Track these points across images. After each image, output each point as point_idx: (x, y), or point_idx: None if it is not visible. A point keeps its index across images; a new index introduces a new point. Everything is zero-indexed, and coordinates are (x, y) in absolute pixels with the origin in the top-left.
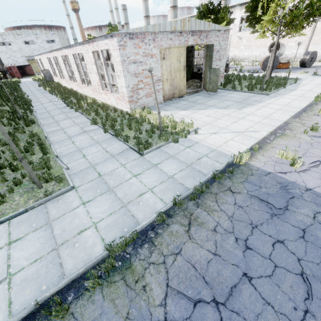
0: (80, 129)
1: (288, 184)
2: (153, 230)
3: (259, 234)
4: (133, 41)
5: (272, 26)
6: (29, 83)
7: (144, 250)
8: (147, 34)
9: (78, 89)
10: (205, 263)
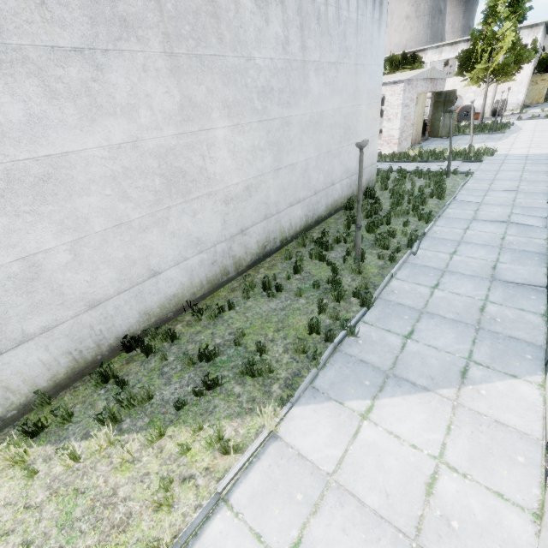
0: (382, 165)
1: None
2: None
3: None
4: (408, 87)
5: (483, 74)
6: None
7: None
8: (414, 81)
9: None
10: None
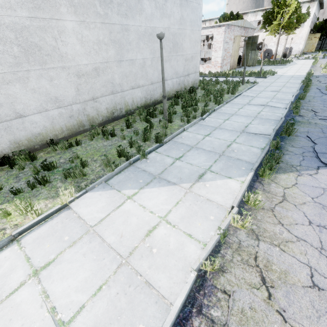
0: (208, 78)
1: None
2: None
3: None
4: (228, 30)
5: (277, 28)
6: None
7: None
8: (232, 26)
9: None
10: None
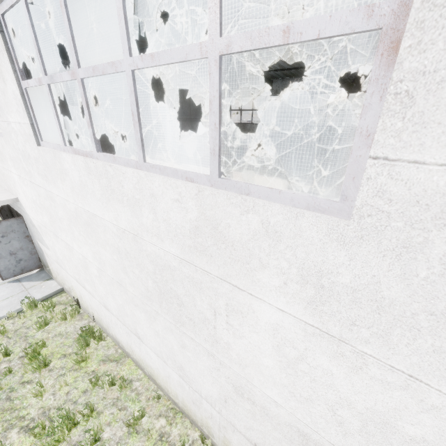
0: None
1: None
2: None
3: None
4: None
5: None
6: None
7: None
8: None
9: None
10: None
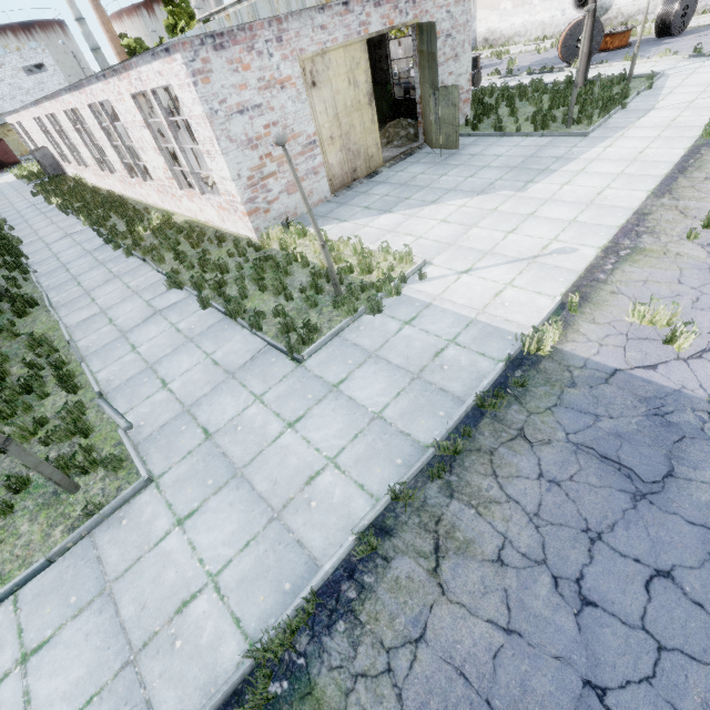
0: (145, 307)
1: (665, 398)
2: (353, 579)
3: (608, 560)
4: (226, 53)
5: None
6: (11, 189)
7: (337, 638)
8: (259, 26)
9: (126, 189)
10: (489, 660)
